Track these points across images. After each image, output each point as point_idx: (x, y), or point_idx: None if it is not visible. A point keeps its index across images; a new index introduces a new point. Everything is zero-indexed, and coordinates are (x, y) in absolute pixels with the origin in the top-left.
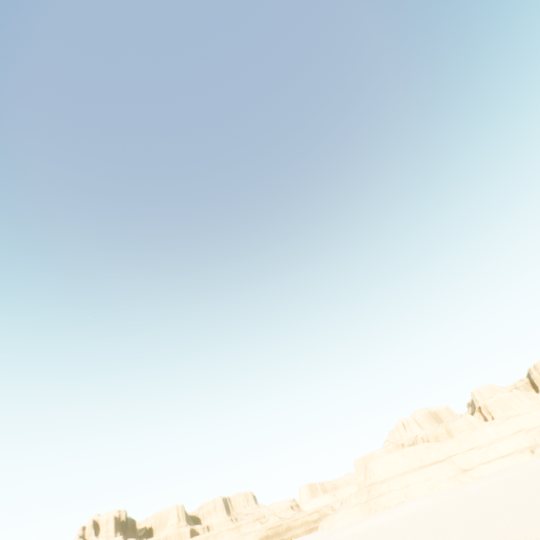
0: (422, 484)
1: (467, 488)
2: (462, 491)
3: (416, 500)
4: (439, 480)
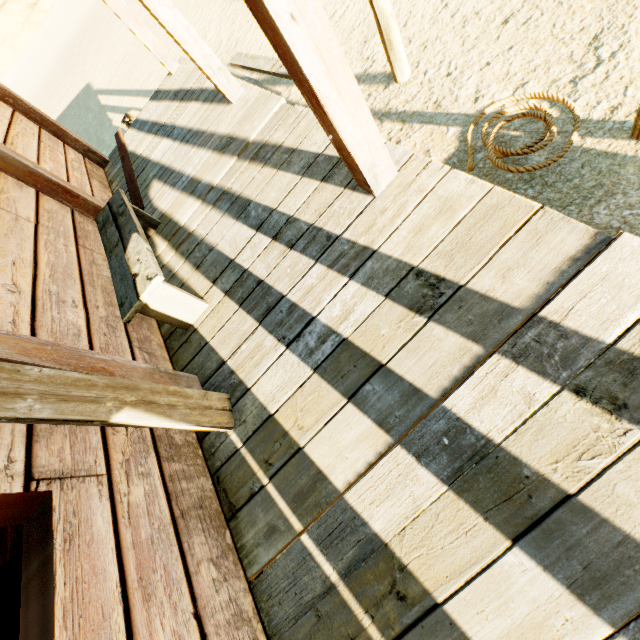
0: (2, 51)
1: (40, 34)
2: (37, 40)
3: (4, 77)
4: (16, 35)
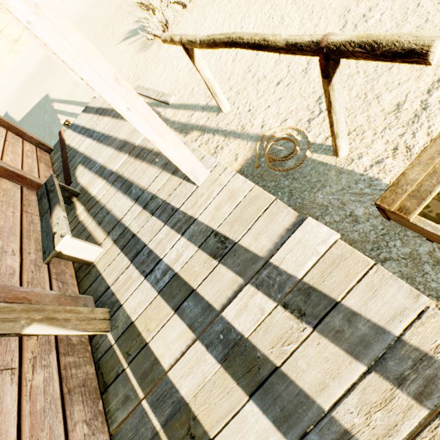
0: None
1: (19, 58)
2: (17, 62)
3: None
4: (2, 59)
